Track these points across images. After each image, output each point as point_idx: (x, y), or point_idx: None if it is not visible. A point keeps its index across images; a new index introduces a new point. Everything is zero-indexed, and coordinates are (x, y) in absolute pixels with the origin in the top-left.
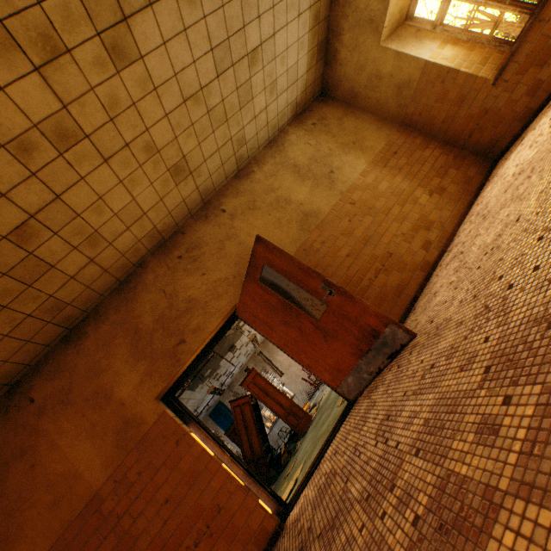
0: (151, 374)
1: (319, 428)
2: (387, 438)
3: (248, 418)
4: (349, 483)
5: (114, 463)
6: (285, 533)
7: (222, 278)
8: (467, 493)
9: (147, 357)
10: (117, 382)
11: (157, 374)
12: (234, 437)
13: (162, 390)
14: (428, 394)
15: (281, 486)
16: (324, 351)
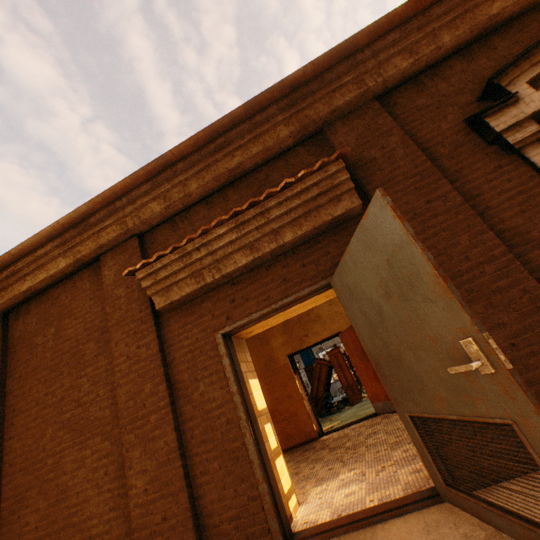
0: (288, 343)
1: (359, 410)
2: (367, 438)
3: (322, 374)
4: (348, 441)
5: (262, 371)
6: (318, 441)
7: (339, 312)
8: (362, 458)
9: (288, 334)
10: (272, 338)
11: (290, 344)
12: (308, 374)
13: (290, 353)
14: (386, 436)
15: (324, 422)
16: (373, 384)
